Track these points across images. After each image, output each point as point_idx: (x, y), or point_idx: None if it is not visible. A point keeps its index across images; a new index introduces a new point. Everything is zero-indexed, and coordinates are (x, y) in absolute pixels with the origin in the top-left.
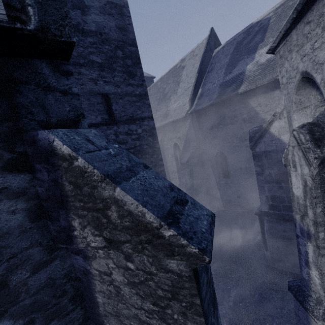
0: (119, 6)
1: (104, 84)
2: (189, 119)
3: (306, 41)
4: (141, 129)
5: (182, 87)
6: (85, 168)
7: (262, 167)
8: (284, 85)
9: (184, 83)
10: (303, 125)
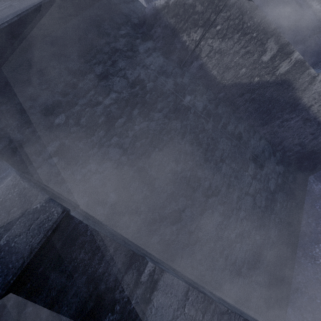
0: None
1: None
2: None
3: None
4: None
5: None
6: None
7: None
8: None
9: None
10: None
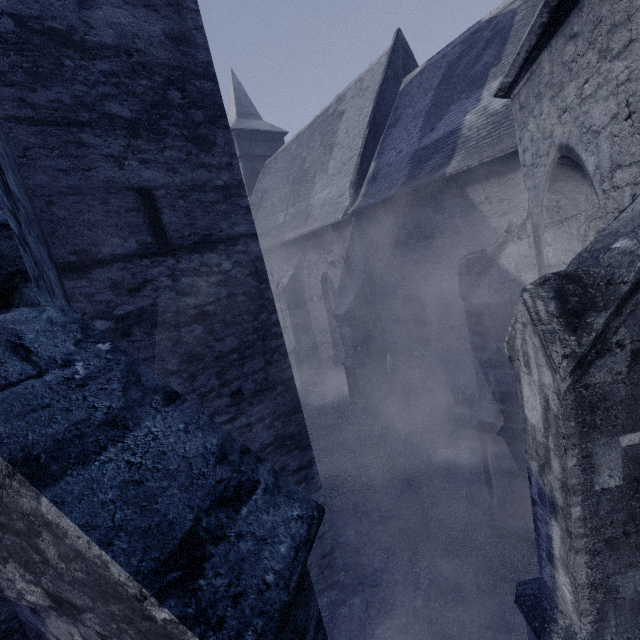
0: None
1: (141, 167)
2: (350, 225)
3: (569, 78)
4: (230, 262)
5: (338, 157)
6: None
7: (485, 335)
8: (527, 168)
9: (342, 148)
10: (546, 280)
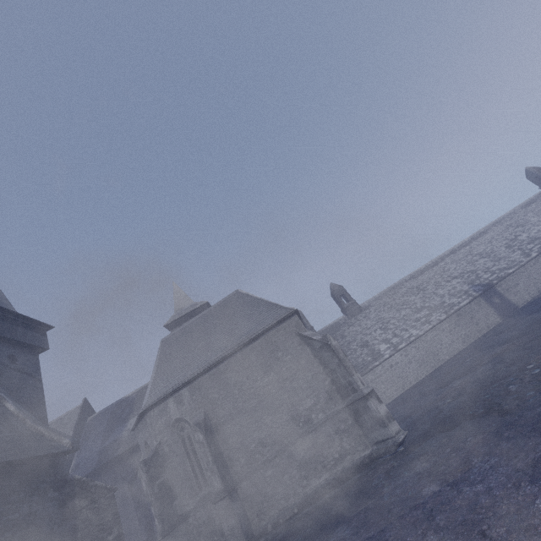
0: (43, 417)
1: None
2: None
3: (143, 429)
4: None
5: None
6: (86, 480)
7: (139, 501)
8: (141, 446)
9: None
10: (142, 461)
